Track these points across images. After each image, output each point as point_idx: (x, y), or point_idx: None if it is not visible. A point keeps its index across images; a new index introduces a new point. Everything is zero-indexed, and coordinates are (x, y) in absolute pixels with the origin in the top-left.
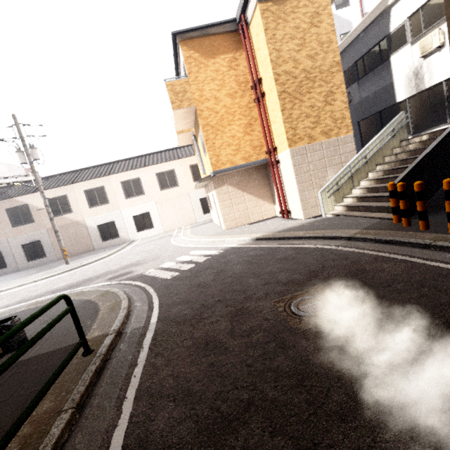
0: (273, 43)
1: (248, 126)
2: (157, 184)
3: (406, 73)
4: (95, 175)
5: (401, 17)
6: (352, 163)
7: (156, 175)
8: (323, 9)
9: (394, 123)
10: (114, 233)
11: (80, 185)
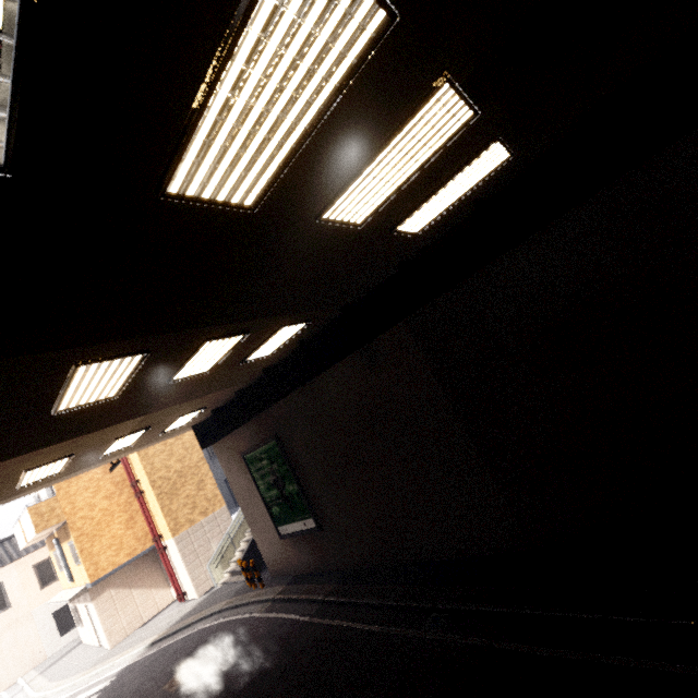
0: (147, 460)
1: (130, 520)
2: None
3: None
4: None
5: None
6: (230, 530)
7: None
8: None
9: None
10: None
11: None
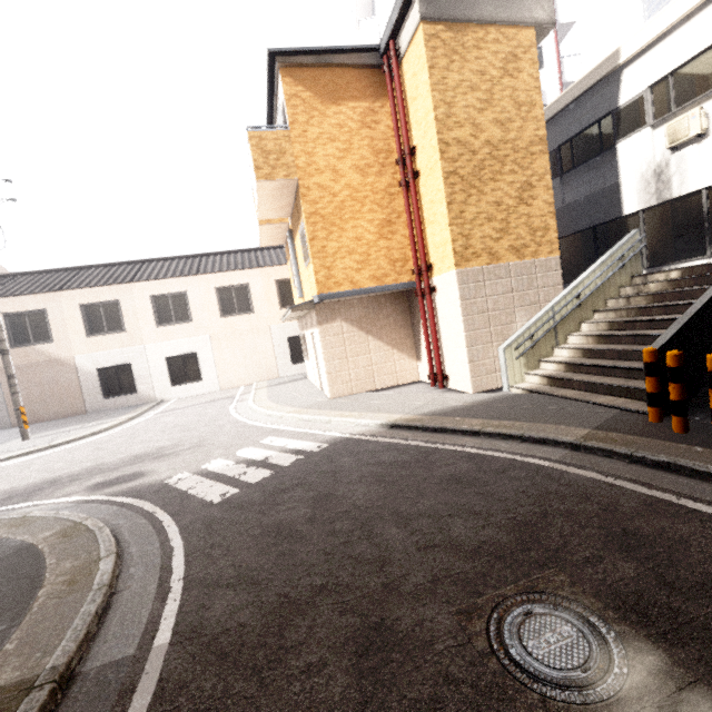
0: (442, 92)
1: (386, 225)
2: (216, 306)
3: (642, 171)
4: (106, 280)
5: (638, 84)
6: (557, 304)
7: (216, 290)
8: (524, 51)
9: (624, 246)
10: (128, 384)
11: (74, 294)
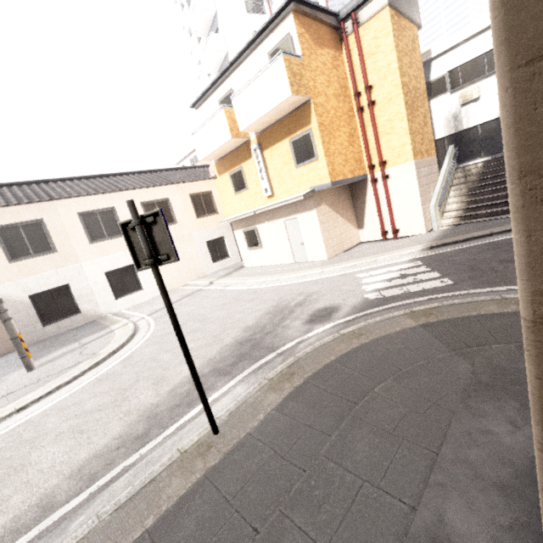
0: (398, 52)
1: (350, 137)
2: None
3: (446, 116)
4: (15, 199)
5: (441, 70)
6: (442, 182)
7: (141, 205)
8: (416, 39)
9: (451, 153)
10: (67, 306)
11: None
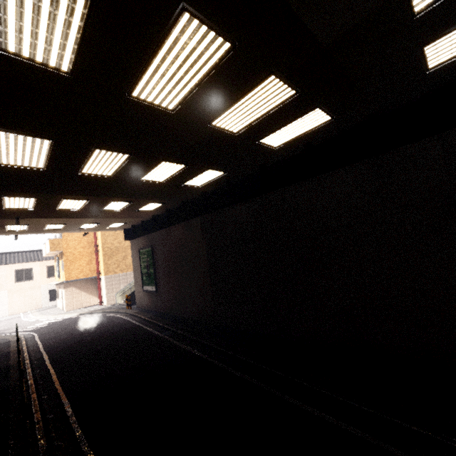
0: (104, 237)
1: (89, 261)
2: (13, 278)
3: None
4: None
5: None
6: (131, 283)
7: (15, 271)
8: None
9: None
10: None
11: None
